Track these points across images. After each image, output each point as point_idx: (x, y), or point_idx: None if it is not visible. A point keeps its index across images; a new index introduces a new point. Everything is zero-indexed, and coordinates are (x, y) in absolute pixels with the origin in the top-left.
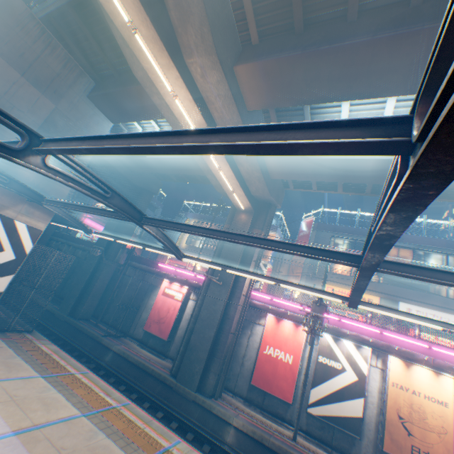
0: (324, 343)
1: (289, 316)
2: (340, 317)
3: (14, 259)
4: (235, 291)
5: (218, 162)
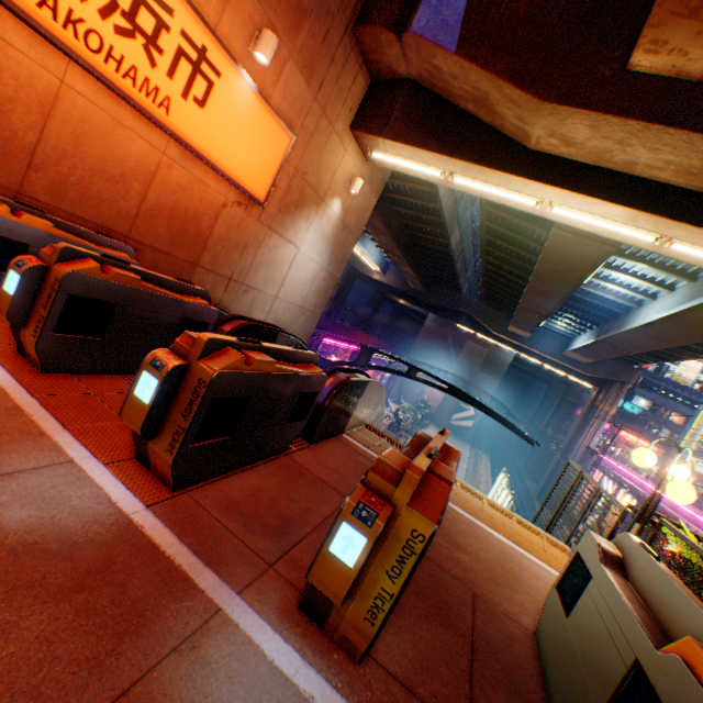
0: (601, 483)
1: (603, 469)
2: (631, 471)
3: (473, 414)
4: (570, 445)
5: (537, 361)
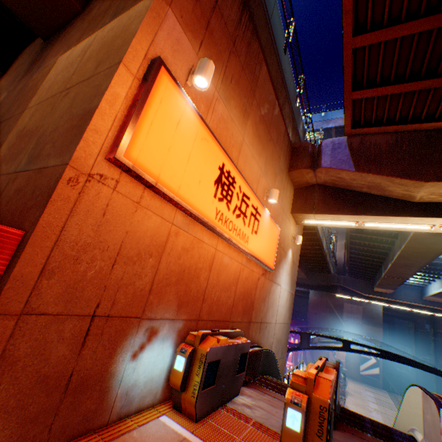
0: None
1: None
2: None
3: (375, 361)
4: None
5: (405, 307)
